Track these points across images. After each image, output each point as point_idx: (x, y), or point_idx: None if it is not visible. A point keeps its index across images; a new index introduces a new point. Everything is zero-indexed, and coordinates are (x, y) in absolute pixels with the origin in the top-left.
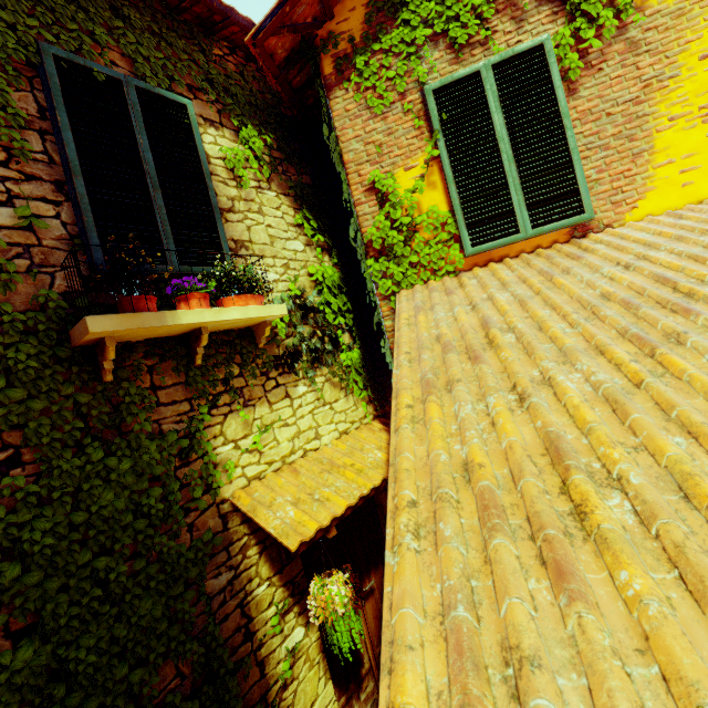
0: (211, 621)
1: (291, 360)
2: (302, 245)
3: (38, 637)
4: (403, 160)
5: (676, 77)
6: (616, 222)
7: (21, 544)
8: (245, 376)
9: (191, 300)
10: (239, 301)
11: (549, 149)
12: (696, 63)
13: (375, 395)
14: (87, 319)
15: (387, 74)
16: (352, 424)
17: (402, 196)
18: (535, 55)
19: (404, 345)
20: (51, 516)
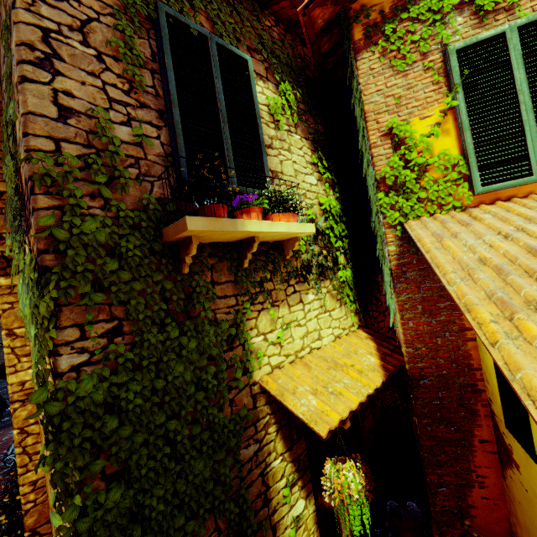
0: (243, 485)
1: (306, 271)
2: (315, 179)
3: (123, 482)
4: (419, 111)
5: None
6: None
7: (120, 401)
8: (273, 281)
9: (252, 213)
10: (283, 218)
11: None
12: None
13: (360, 308)
14: (187, 218)
15: (412, 38)
16: (343, 330)
17: (417, 140)
18: None
19: (446, 265)
20: (140, 380)
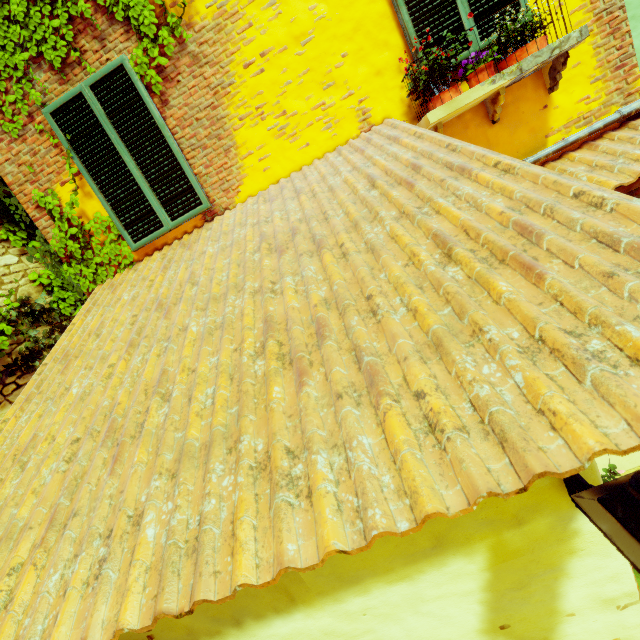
0: None
1: (27, 362)
2: (15, 256)
3: None
4: (56, 177)
5: (234, 84)
6: (231, 205)
7: None
8: None
9: None
10: None
11: (161, 156)
12: (243, 71)
13: None
14: None
15: (8, 99)
16: None
17: (63, 210)
18: (121, 75)
19: (47, 357)
20: None
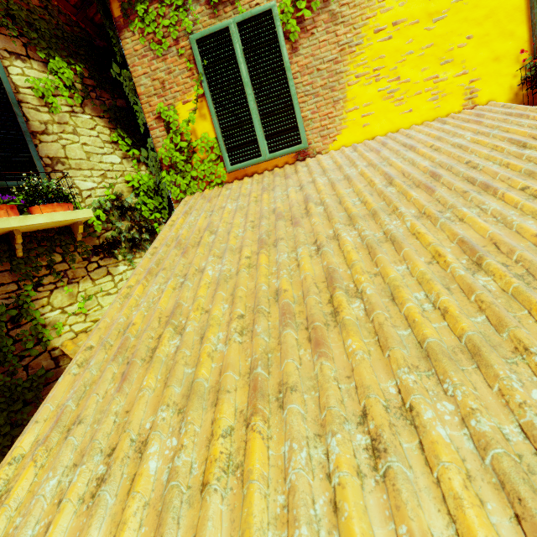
0: None
1: (110, 248)
2: (119, 158)
3: None
4: (181, 96)
5: (360, 45)
6: (324, 150)
7: None
8: (68, 262)
9: None
10: (46, 209)
11: (279, 94)
12: (372, 35)
13: None
14: None
15: (163, 22)
16: None
17: (180, 125)
18: (267, 18)
19: (156, 242)
20: None
